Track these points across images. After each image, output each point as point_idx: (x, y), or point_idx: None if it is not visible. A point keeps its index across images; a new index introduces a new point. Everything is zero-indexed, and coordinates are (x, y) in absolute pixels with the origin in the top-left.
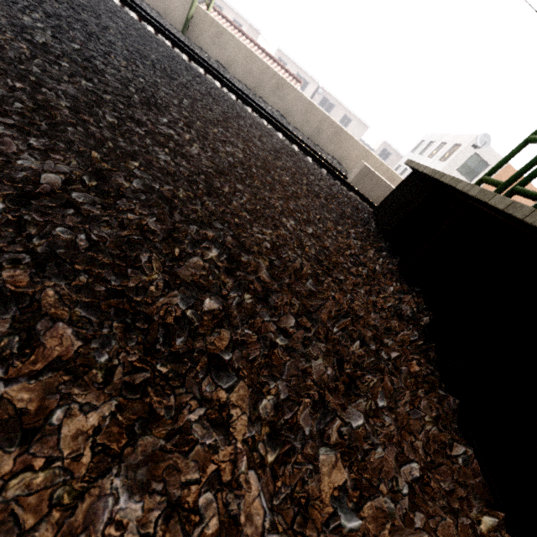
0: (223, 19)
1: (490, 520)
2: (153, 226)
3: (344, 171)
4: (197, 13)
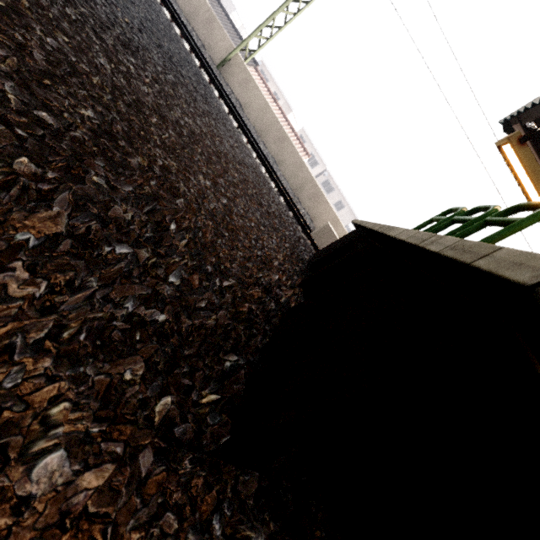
0: (263, 84)
1: (214, 397)
2: (38, 58)
3: (312, 227)
4: (235, 59)
